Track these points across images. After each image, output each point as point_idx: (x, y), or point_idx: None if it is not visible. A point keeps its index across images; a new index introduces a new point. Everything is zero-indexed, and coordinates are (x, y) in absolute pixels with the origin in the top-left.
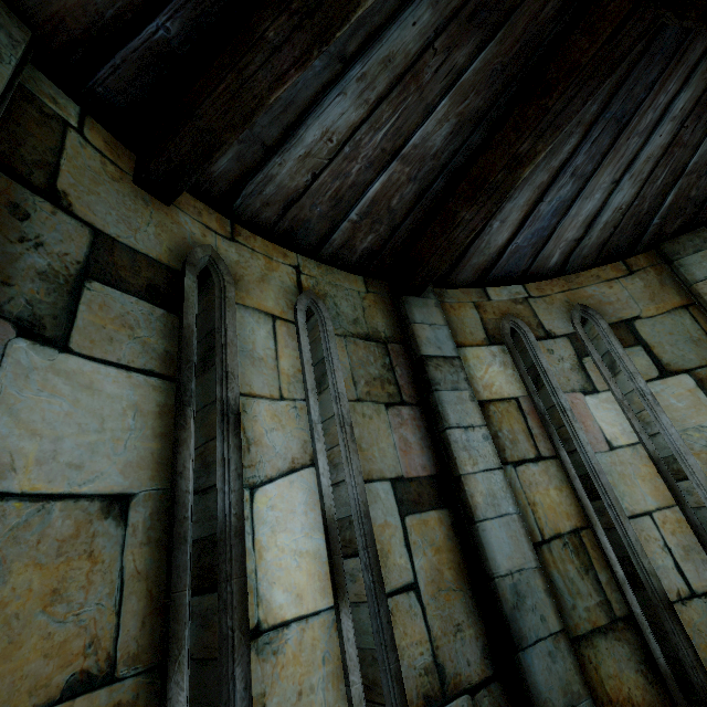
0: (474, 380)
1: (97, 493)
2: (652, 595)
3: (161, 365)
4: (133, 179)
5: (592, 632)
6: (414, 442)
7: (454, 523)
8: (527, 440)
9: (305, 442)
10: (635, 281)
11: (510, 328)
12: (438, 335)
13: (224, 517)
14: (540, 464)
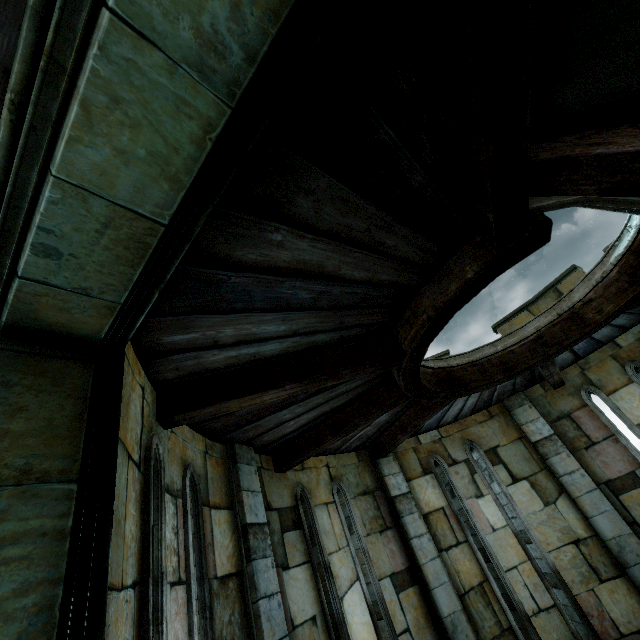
0: (420, 501)
1: (309, 617)
2: (520, 614)
3: (305, 556)
4: (275, 471)
5: (493, 639)
6: (396, 550)
7: (421, 591)
8: (451, 533)
9: (353, 568)
10: (494, 422)
11: (434, 460)
12: (397, 480)
13: (337, 615)
14: (459, 547)
